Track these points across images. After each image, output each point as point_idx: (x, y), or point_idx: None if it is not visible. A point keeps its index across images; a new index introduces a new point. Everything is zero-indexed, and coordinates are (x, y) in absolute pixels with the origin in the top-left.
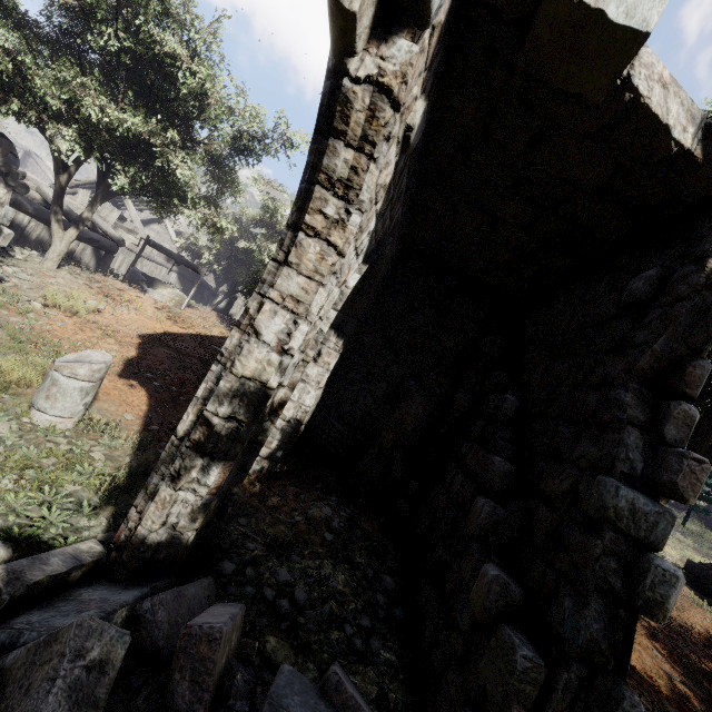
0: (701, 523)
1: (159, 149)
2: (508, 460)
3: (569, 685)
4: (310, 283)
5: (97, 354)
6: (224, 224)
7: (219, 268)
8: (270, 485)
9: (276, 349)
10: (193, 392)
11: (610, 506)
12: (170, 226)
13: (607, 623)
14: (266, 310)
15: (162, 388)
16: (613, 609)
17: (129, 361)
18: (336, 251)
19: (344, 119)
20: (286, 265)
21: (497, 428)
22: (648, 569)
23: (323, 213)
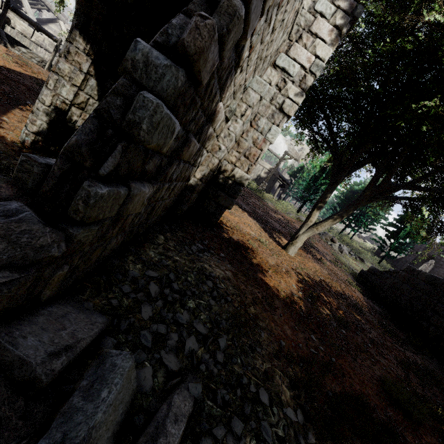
0: (392, 266)
1: None
2: None
3: (53, 175)
4: None
5: None
6: None
7: None
8: (38, 153)
9: None
10: (1, 96)
11: (129, 59)
12: (64, 27)
13: (96, 137)
14: None
15: None
16: (105, 129)
17: None
18: None
19: None
20: None
21: None
22: (135, 98)
23: None
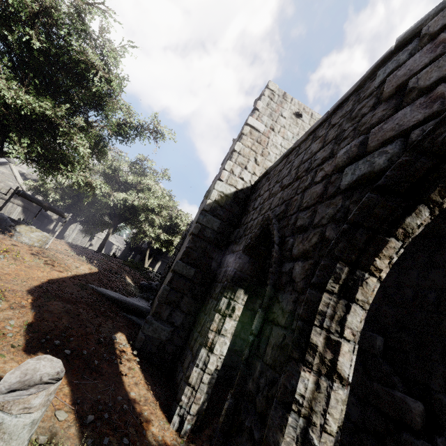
0: None
1: (64, 130)
2: (405, 393)
3: None
4: (363, 312)
5: (43, 363)
6: (98, 184)
7: (64, 205)
8: (201, 441)
9: (347, 386)
10: (99, 348)
11: None
12: (16, 169)
13: None
14: (344, 351)
15: (73, 354)
16: None
17: (29, 327)
18: (380, 283)
19: (443, 193)
20: (354, 302)
21: (381, 363)
22: None
23: (390, 257)
